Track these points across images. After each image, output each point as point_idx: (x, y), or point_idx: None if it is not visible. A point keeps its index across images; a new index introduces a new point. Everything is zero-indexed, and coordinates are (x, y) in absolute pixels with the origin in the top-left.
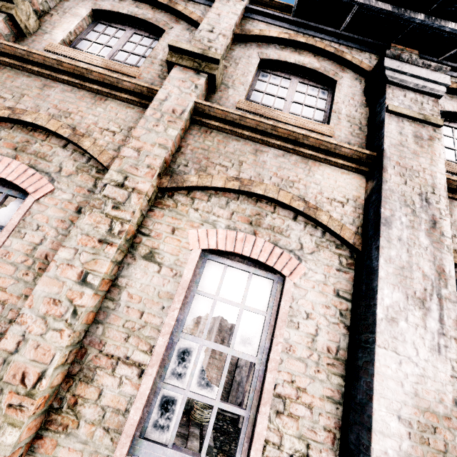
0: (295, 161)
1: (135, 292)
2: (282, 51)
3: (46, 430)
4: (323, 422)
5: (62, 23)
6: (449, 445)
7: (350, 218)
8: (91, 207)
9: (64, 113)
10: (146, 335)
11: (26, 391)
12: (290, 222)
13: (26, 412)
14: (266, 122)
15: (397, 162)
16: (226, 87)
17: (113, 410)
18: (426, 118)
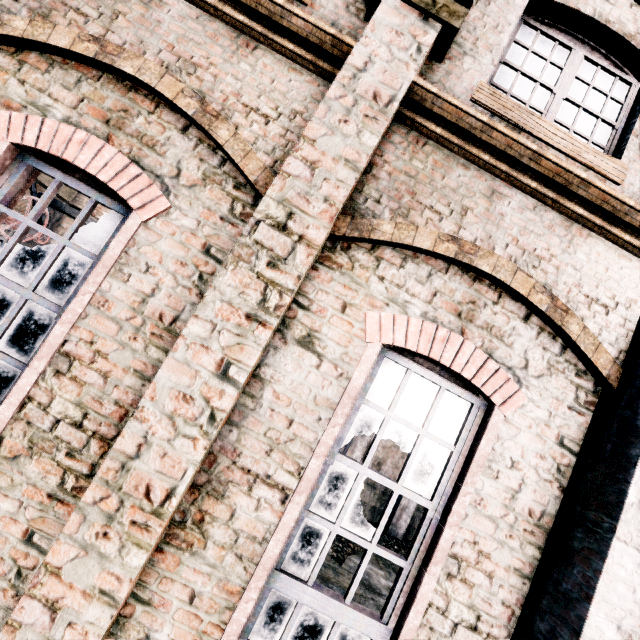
0: (552, 221)
1: (283, 390)
2: None
3: (166, 544)
4: (502, 595)
5: None
6: None
7: (612, 335)
8: (236, 258)
9: (186, 65)
10: (294, 451)
11: (153, 509)
12: (517, 323)
13: (154, 533)
14: (527, 144)
15: None
16: (460, 51)
17: (248, 536)
18: None
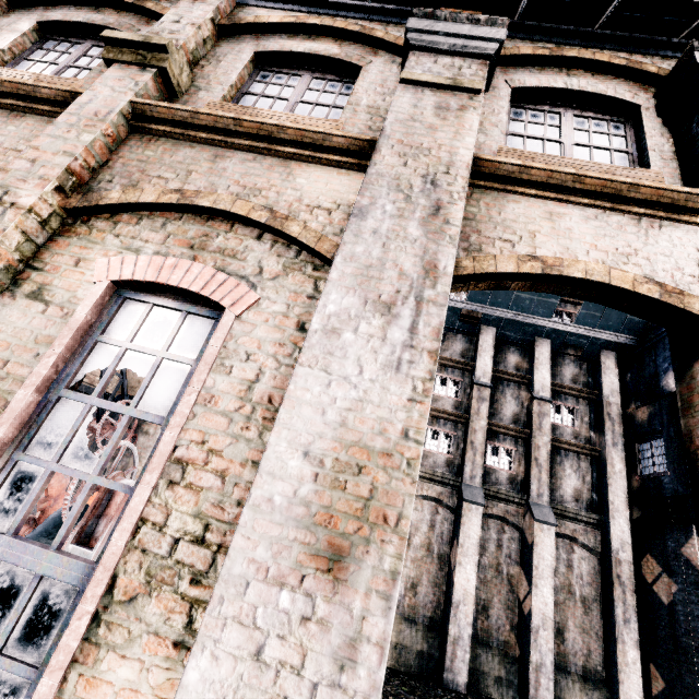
0: (271, 164)
1: (4, 338)
2: (289, 40)
3: None
4: (238, 495)
5: None
6: (378, 490)
7: (337, 228)
8: None
9: None
10: (4, 389)
11: None
12: (251, 242)
13: None
14: (225, 115)
15: (399, 140)
16: (196, 89)
17: None
18: (457, 82)
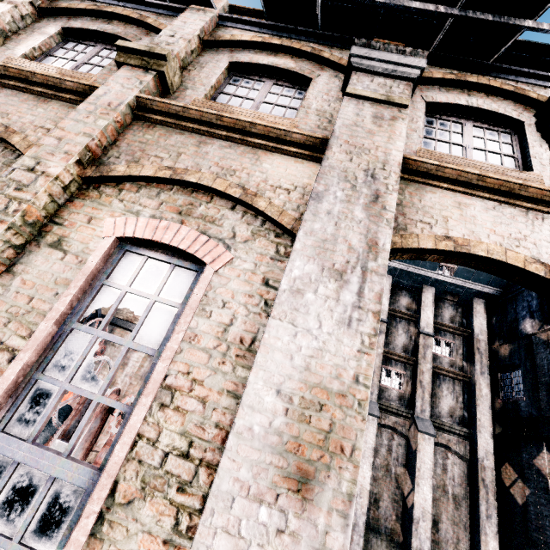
0: (243, 151)
1: (30, 278)
2: (256, 54)
3: None
4: (216, 418)
5: (28, 40)
6: (336, 425)
7: (294, 205)
8: None
9: (2, 114)
10: (29, 320)
11: None
12: (226, 211)
13: None
14: (210, 111)
15: (346, 141)
16: (184, 88)
17: None
18: (389, 98)
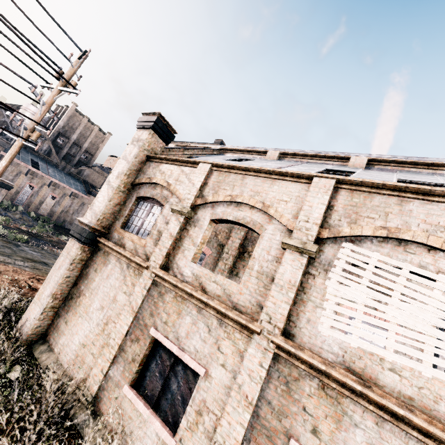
0: None
1: None
2: None
3: None
4: None
5: None
6: None
7: None
8: None
9: None
10: None
11: None
12: None
13: None
14: None
15: None
16: None
17: None
18: None
